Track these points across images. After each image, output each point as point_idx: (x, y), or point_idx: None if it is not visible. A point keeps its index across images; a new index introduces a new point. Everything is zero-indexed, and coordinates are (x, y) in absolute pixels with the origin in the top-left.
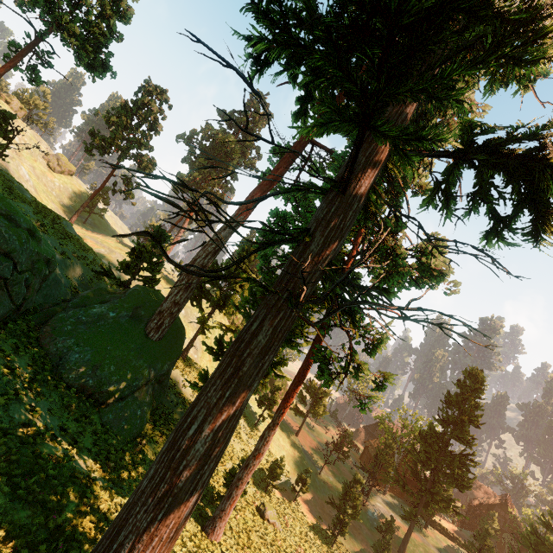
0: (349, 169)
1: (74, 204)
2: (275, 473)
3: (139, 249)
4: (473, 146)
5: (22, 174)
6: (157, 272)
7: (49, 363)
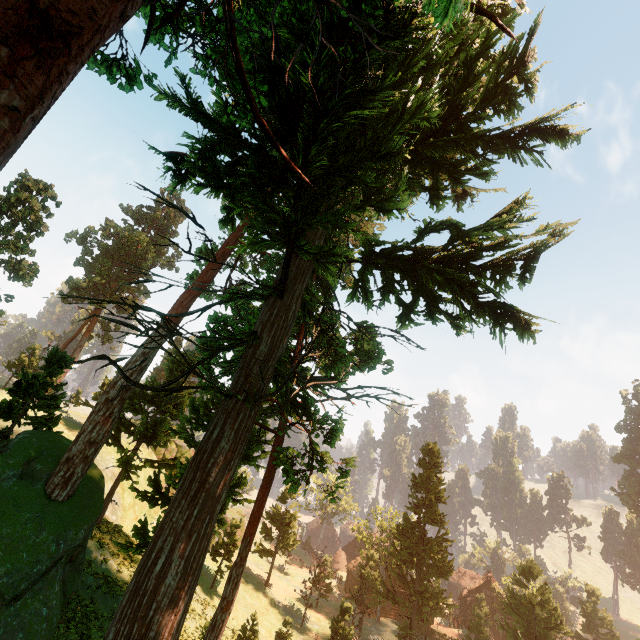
0: (284, 277)
1: None
2: None
3: (27, 381)
4: (374, 254)
5: None
6: (56, 408)
7: None
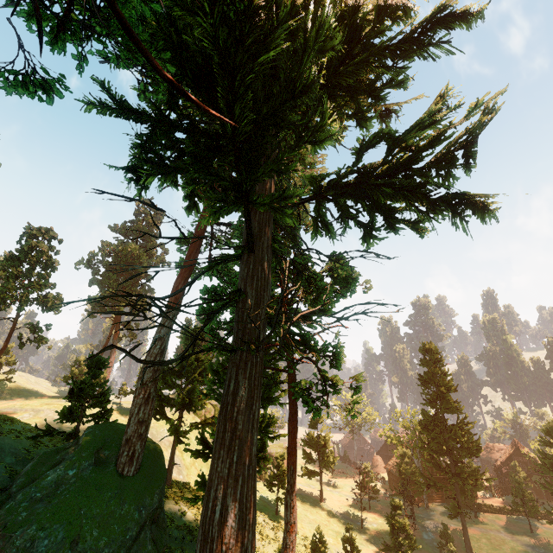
0: (249, 234)
1: None
2: (319, 552)
3: (78, 387)
4: (323, 189)
5: None
6: (106, 402)
7: None
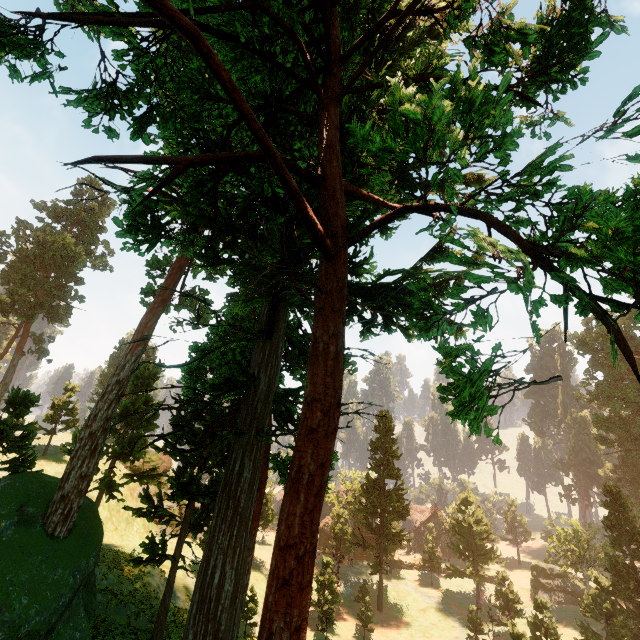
0: (271, 322)
1: None
2: (249, 610)
3: None
4: None
5: None
6: (29, 448)
7: None
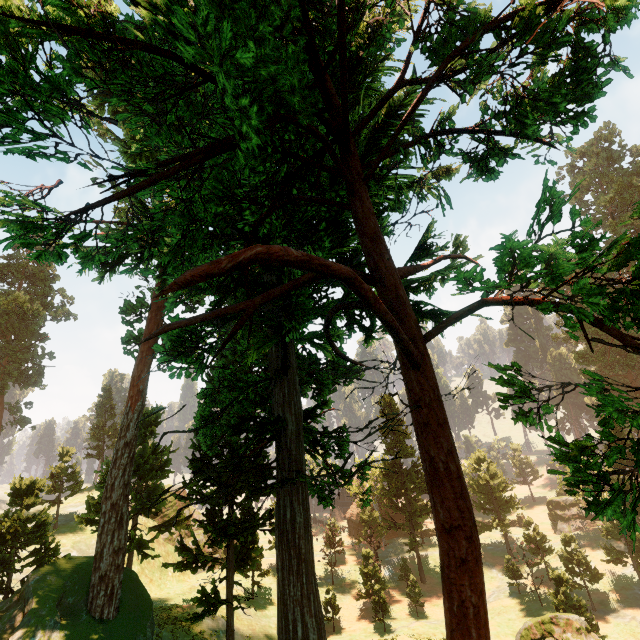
0: (284, 360)
1: None
2: None
3: (7, 527)
4: None
5: None
6: (49, 535)
7: None
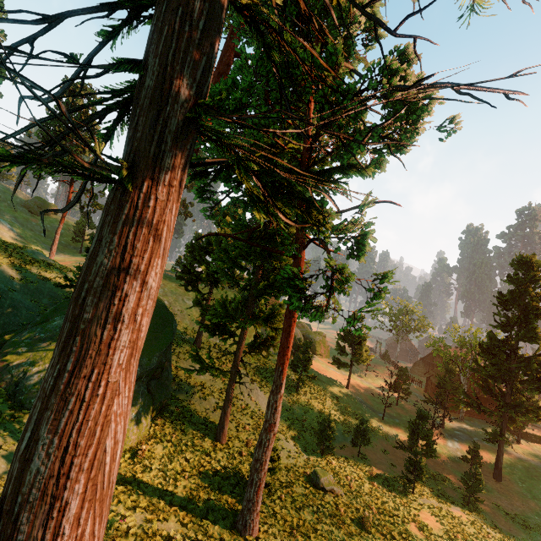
0: None
1: (66, 239)
2: (325, 434)
3: None
4: None
5: (2, 226)
6: None
7: (4, 393)
